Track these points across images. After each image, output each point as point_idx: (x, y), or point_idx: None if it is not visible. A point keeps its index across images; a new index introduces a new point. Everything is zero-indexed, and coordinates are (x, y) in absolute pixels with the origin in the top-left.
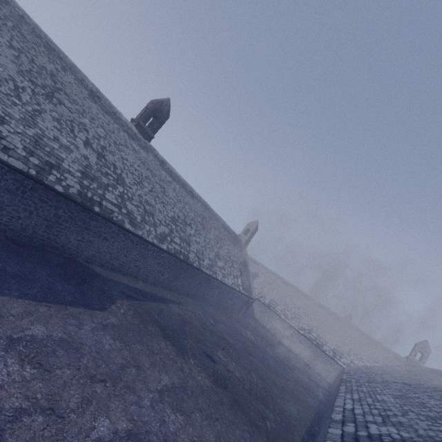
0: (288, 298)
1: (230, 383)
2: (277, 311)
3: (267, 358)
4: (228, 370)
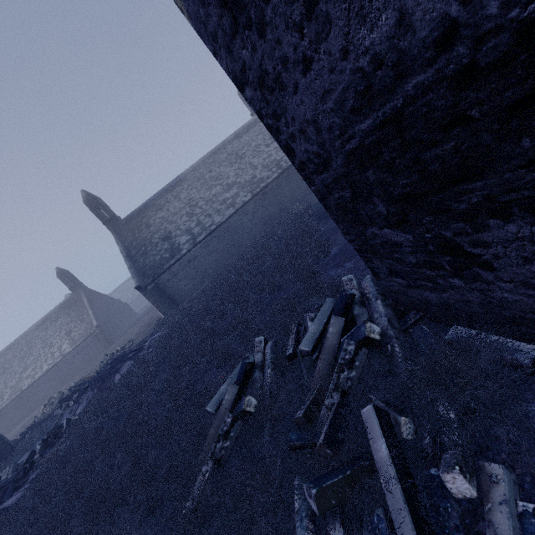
0: None
1: None
2: None
3: None
4: None
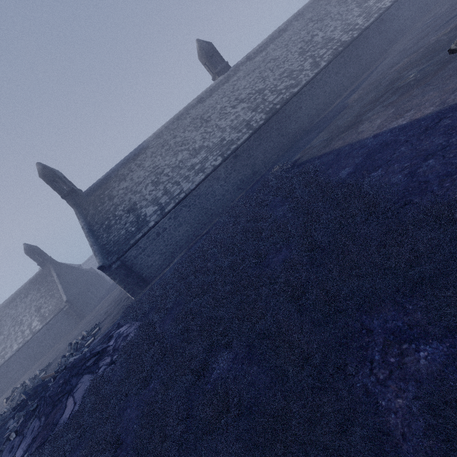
0: None
1: None
2: None
3: None
4: None
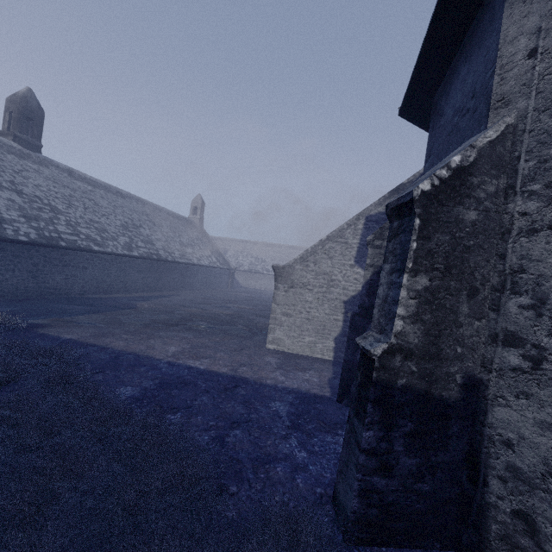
0: (263, 255)
1: (246, 311)
2: (259, 271)
3: (265, 300)
4: (240, 308)
